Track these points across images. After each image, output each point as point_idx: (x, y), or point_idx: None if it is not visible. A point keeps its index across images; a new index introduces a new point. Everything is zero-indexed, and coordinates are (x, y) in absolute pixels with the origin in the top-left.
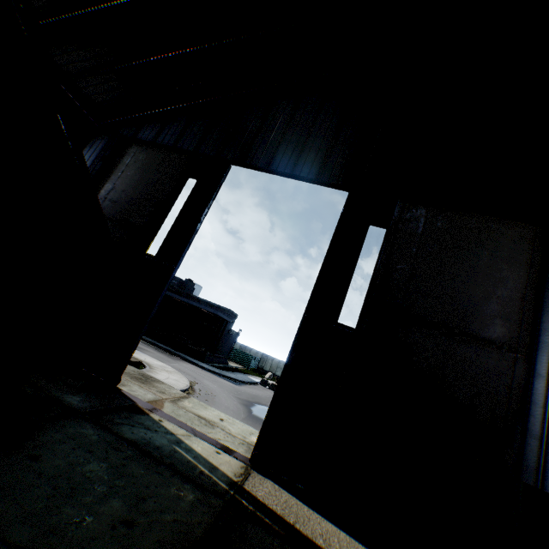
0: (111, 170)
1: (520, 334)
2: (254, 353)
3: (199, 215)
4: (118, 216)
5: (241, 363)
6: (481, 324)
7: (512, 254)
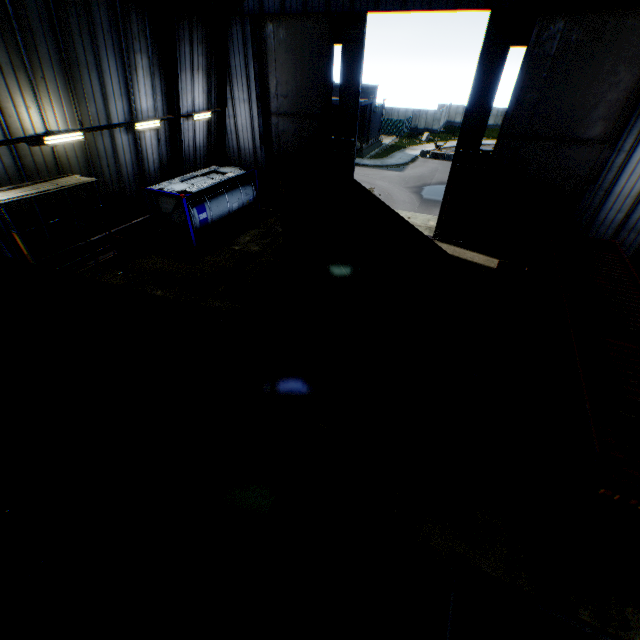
0: (264, 64)
1: (613, 130)
2: (403, 114)
3: (356, 88)
4: (296, 111)
5: (392, 134)
6: (585, 129)
7: (635, 53)
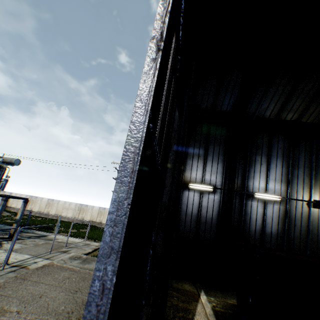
0: None
1: None
2: None
3: None
4: None
5: None
6: None
7: None
